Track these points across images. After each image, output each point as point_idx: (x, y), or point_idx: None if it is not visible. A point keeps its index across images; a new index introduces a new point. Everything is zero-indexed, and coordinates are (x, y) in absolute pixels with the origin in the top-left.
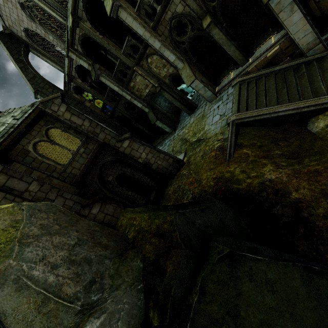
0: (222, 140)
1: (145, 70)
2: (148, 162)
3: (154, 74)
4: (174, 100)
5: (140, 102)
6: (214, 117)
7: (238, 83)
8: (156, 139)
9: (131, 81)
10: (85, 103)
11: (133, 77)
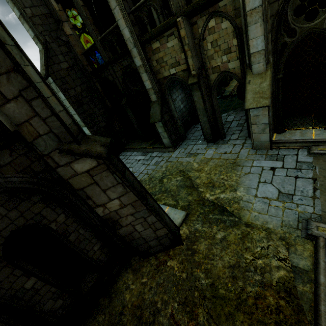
0: (290, 266)
1: (192, 36)
2: (117, 219)
3: (201, 52)
4: (203, 110)
5: (151, 81)
6: (264, 185)
7: (325, 155)
8: (141, 139)
9: (157, 39)
10: (63, 24)
11: (166, 34)
